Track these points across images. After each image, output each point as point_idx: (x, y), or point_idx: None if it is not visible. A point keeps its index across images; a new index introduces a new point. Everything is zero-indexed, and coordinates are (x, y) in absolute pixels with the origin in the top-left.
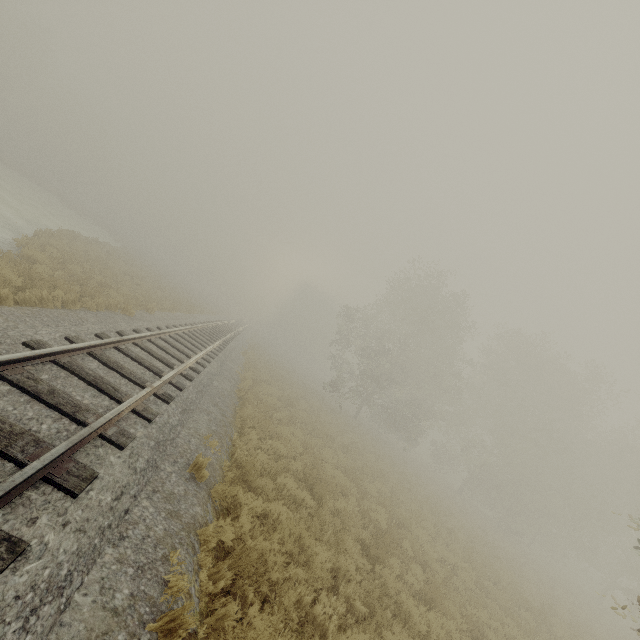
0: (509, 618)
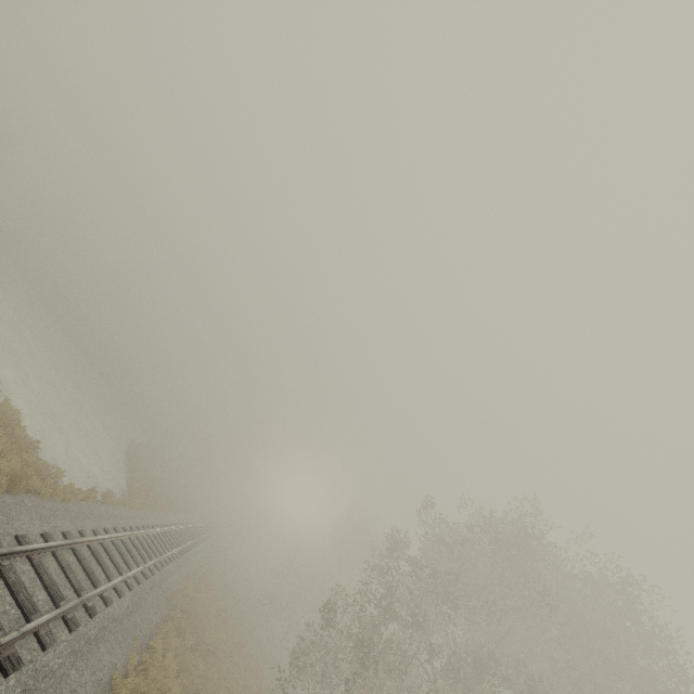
0: None
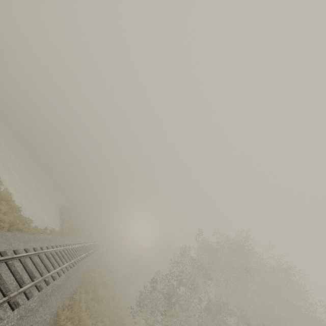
0: None
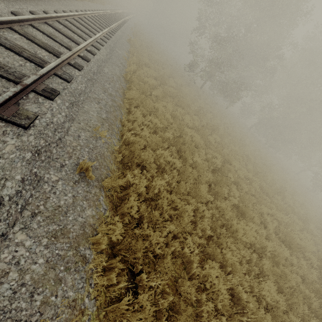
0: (274, 205)
